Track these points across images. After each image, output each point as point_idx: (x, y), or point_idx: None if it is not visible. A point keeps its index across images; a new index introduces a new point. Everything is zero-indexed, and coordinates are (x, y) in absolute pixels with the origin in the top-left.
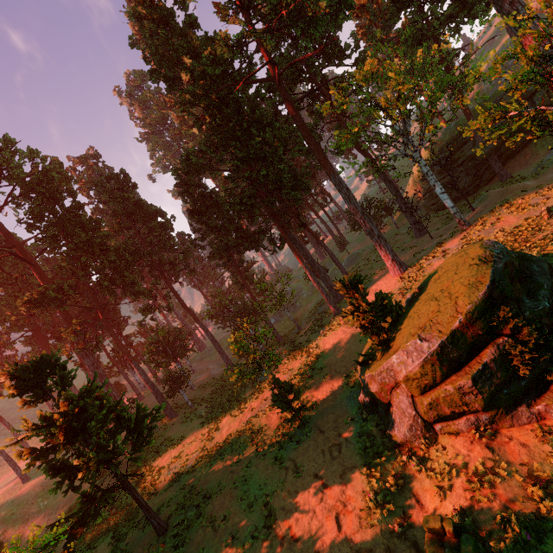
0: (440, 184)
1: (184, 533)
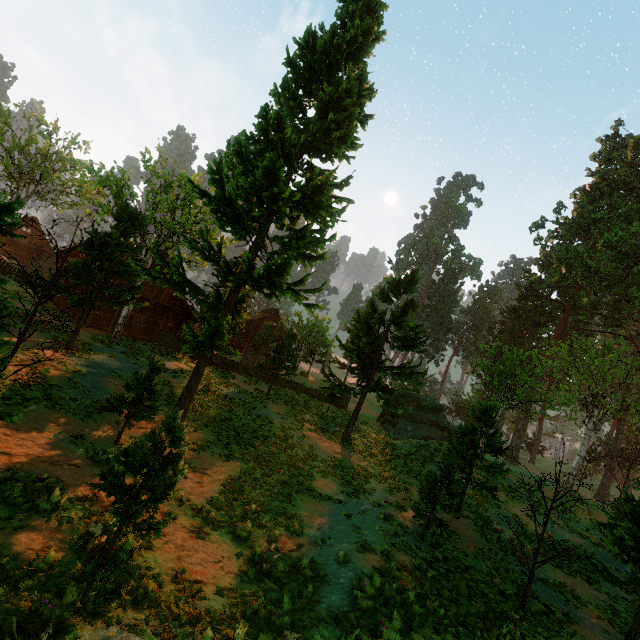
0: (583, 448)
1: None
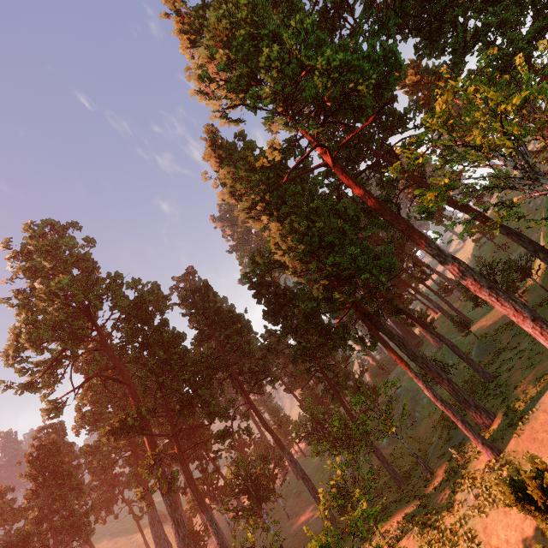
0: None
1: None
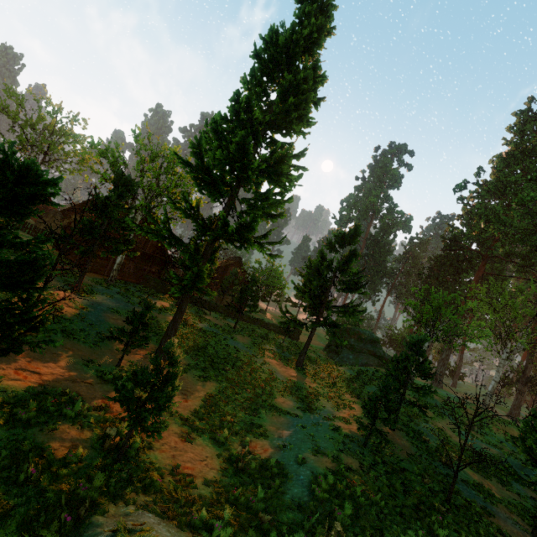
0: (498, 375)
1: None
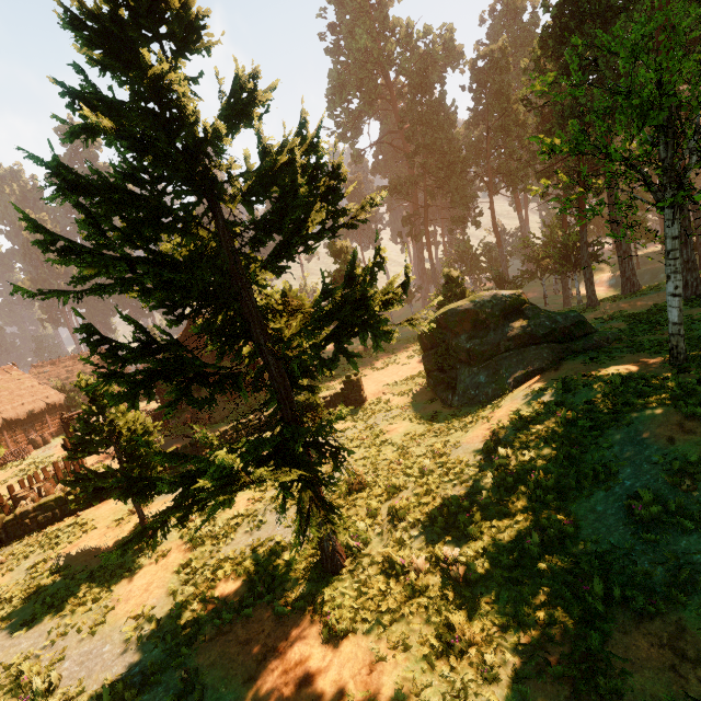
0: None
1: (368, 355)
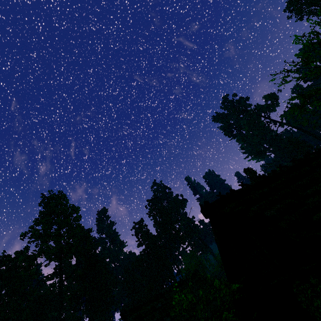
0: None
1: None
